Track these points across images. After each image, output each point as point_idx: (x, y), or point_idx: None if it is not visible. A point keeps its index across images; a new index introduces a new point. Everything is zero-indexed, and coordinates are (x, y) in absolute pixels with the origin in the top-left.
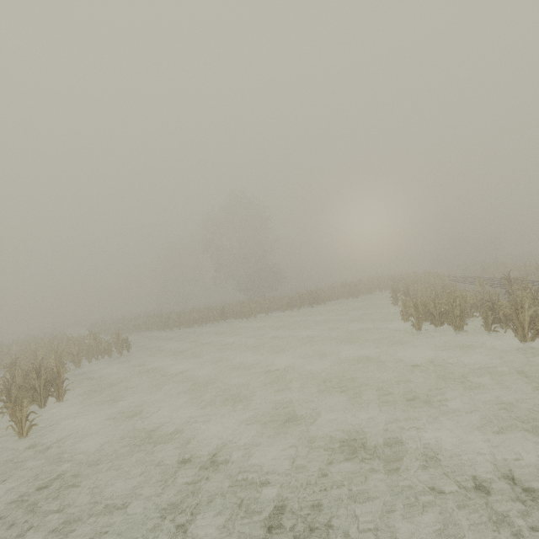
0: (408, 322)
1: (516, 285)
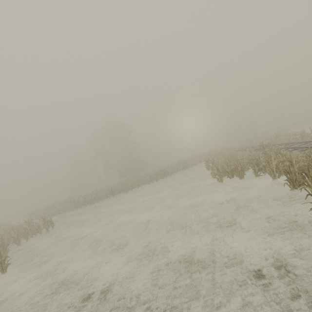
0: (216, 178)
1: (266, 149)
